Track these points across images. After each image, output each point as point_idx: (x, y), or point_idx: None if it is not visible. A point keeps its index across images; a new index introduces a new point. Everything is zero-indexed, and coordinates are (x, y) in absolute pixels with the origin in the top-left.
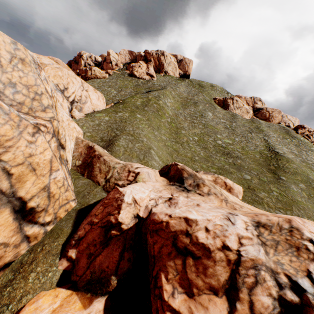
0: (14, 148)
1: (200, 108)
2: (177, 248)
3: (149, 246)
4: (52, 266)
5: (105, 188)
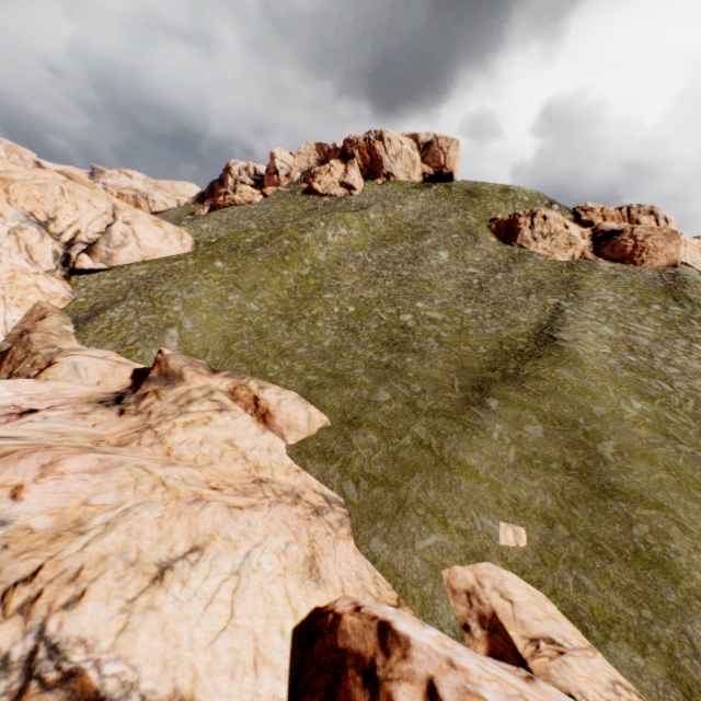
0: None
1: (427, 243)
2: None
3: None
4: None
5: None
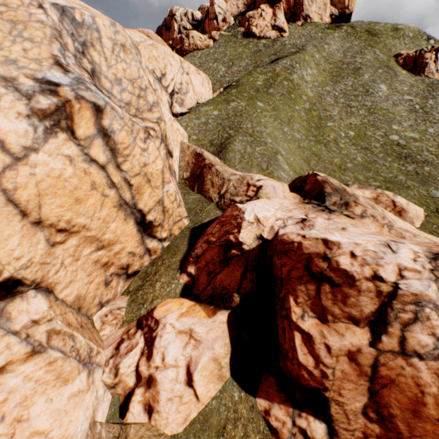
0: (131, 157)
1: (366, 78)
2: (311, 272)
3: (276, 268)
4: (174, 279)
5: (219, 205)
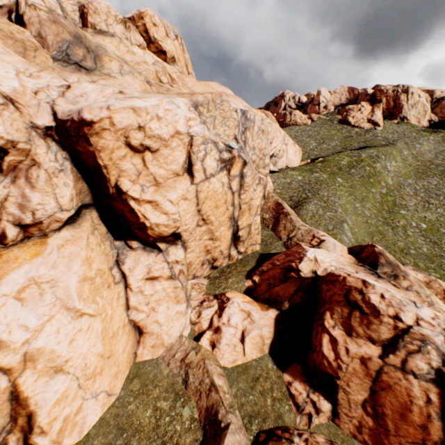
0: (247, 192)
1: None
2: (348, 299)
3: (322, 291)
4: (241, 281)
5: (286, 244)
